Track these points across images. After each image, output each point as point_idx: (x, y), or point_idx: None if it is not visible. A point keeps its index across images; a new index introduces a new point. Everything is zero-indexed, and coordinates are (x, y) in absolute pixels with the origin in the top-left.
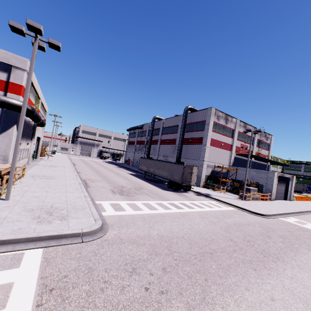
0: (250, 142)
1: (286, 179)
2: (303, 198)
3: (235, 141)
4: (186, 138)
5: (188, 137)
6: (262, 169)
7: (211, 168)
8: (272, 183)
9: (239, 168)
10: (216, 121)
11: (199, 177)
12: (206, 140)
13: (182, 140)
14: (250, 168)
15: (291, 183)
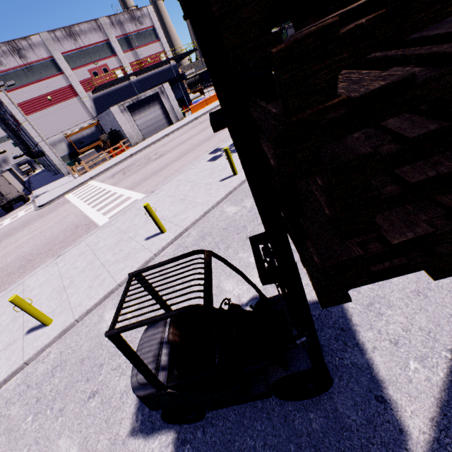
0: (106, 53)
1: (156, 96)
2: (212, 98)
3: (71, 74)
4: (11, 114)
5: (10, 112)
6: (104, 111)
7: (63, 143)
8: (119, 125)
9: (99, 117)
10: (1, 69)
11: (56, 165)
12: (12, 114)
13: (5, 124)
14: (101, 113)
15: (167, 97)
